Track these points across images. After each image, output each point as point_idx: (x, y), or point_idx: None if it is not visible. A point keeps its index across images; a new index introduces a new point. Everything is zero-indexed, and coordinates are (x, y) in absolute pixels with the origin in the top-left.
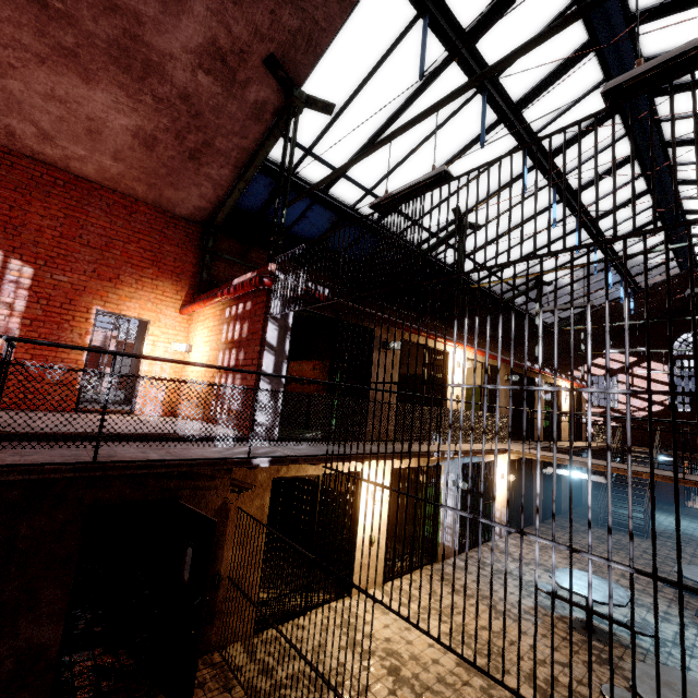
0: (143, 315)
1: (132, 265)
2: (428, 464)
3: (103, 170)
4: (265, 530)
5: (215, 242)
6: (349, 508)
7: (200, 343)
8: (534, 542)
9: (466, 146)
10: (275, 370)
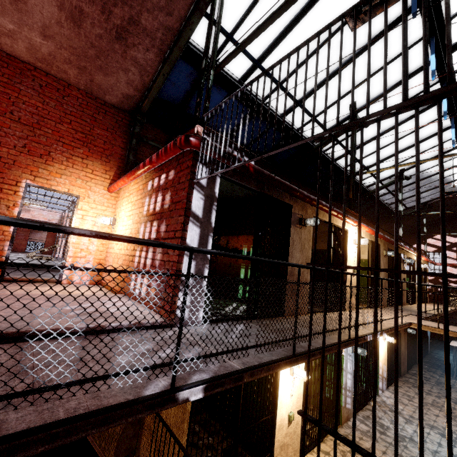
0: (73, 191)
1: (63, 144)
2: None
3: (33, 49)
4: (187, 431)
5: (141, 130)
6: (266, 382)
7: (124, 217)
8: (413, 397)
9: (376, 36)
10: (200, 244)
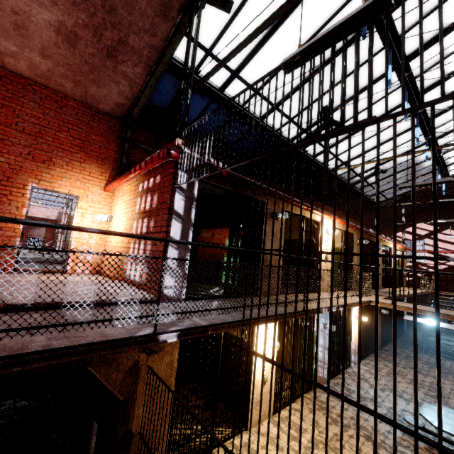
0: (73, 192)
1: (63, 150)
2: (416, 377)
3: (34, 67)
4: (174, 384)
5: (133, 134)
6: (244, 352)
7: (119, 214)
8: (381, 368)
9: (340, 49)
10: (182, 236)
